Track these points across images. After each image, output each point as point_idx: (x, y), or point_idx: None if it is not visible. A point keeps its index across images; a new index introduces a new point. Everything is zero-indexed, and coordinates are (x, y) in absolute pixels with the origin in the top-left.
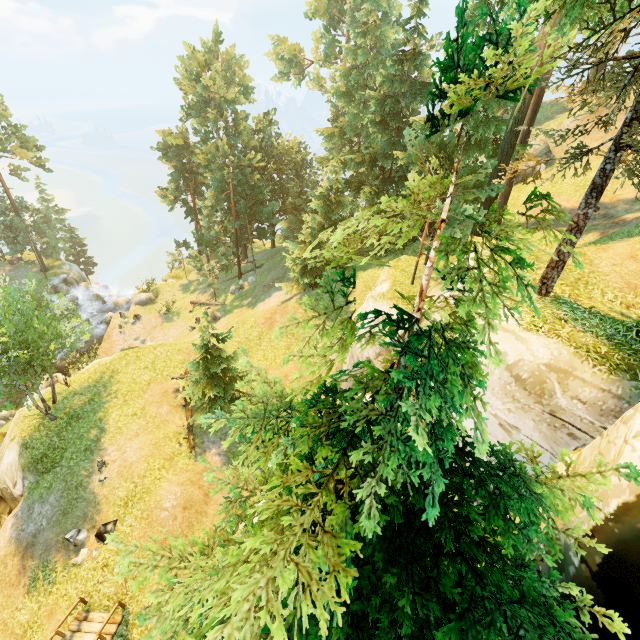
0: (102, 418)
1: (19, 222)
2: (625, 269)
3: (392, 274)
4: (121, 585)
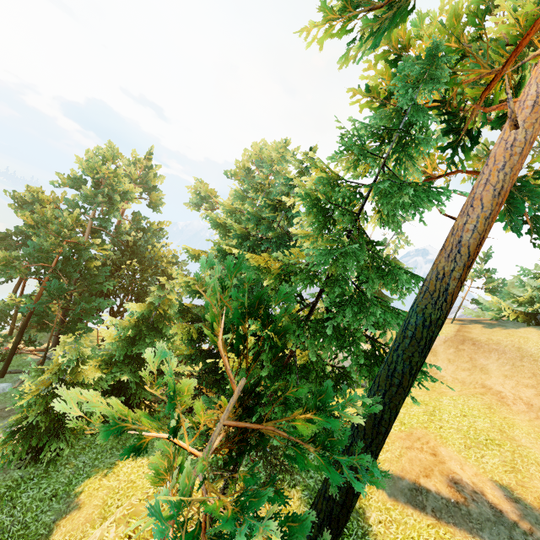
0: None
1: None
2: None
3: None
4: None
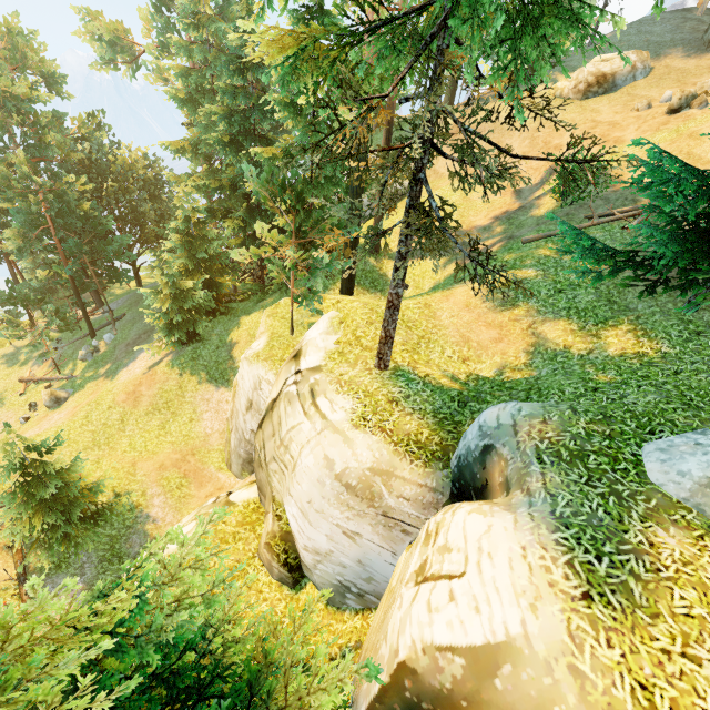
0: None
1: None
2: (461, 321)
3: (271, 324)
4: None
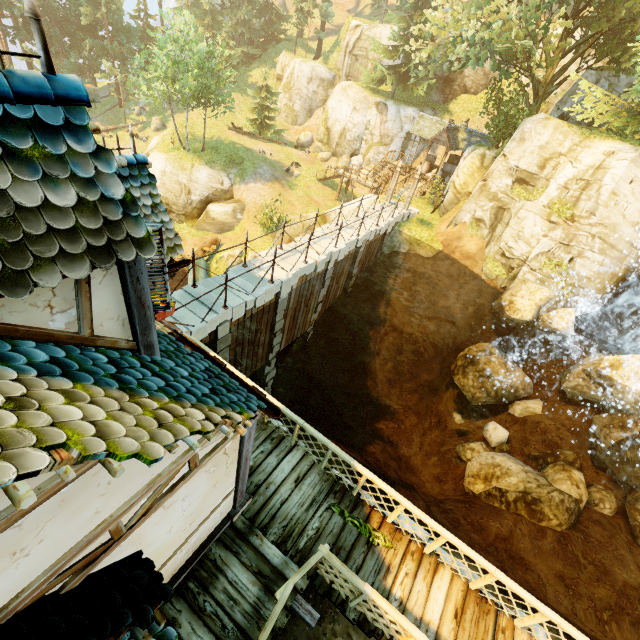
0: (232, 141)
1: None
2: None
3: (292, 57)
4: (318, 172)
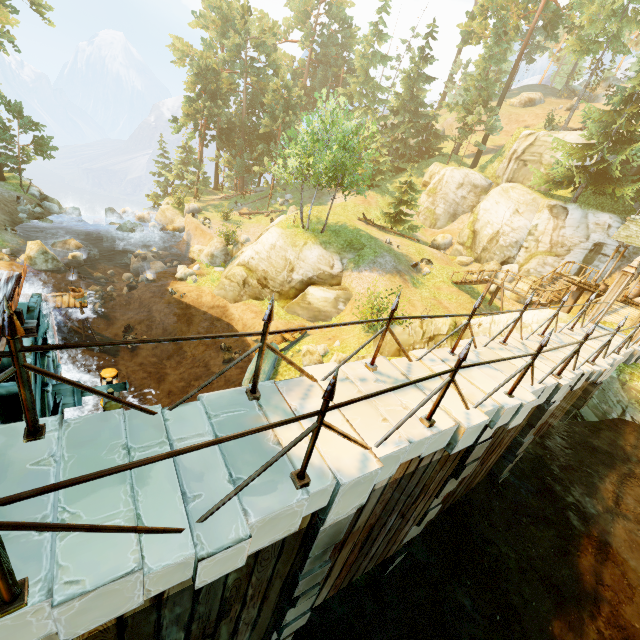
0: (357, 228)
1: (5, 101)
2: None
3: (444, 166)
4: (454, 274)
